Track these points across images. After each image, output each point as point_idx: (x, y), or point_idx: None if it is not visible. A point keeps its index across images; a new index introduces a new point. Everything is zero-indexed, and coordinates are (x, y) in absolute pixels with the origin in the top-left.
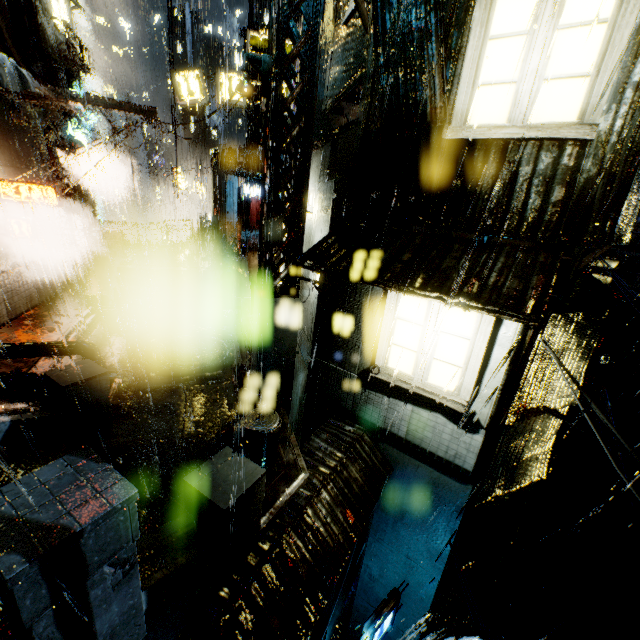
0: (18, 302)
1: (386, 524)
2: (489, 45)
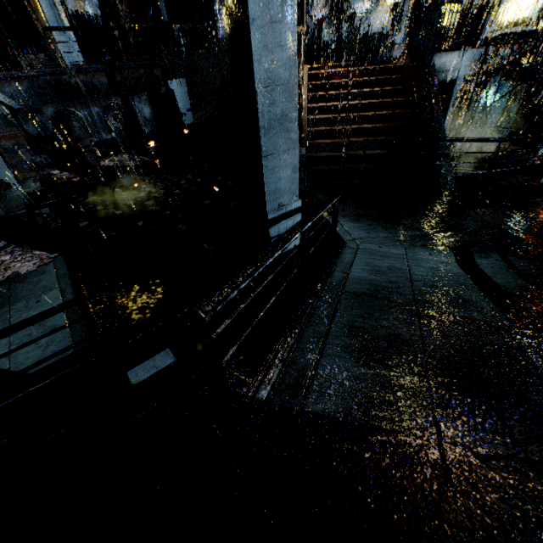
0: None
1: (496, 77)
2: None
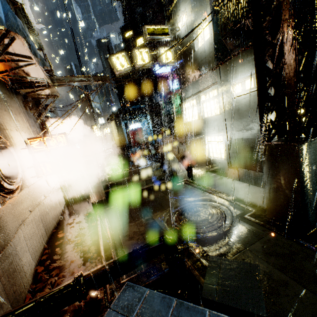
0: (49, 222)
1: None
2: None
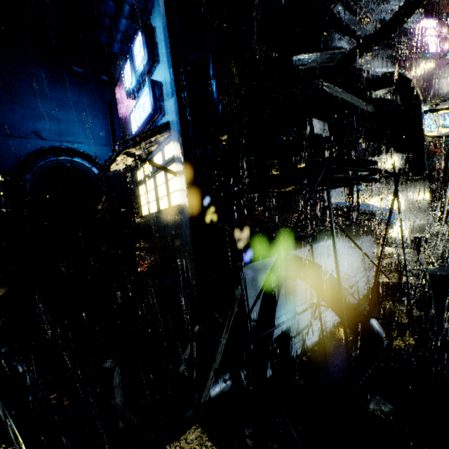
0: None
1: None
2: None
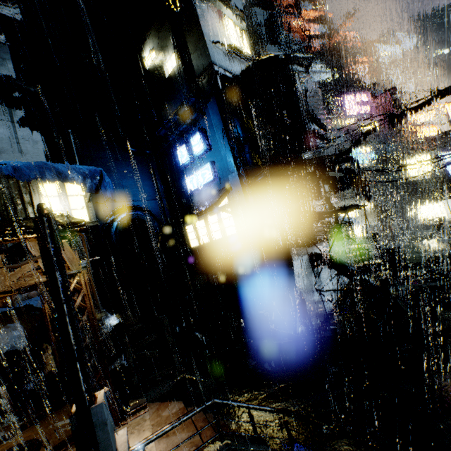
0: None
1: None
2: (412, 167)
